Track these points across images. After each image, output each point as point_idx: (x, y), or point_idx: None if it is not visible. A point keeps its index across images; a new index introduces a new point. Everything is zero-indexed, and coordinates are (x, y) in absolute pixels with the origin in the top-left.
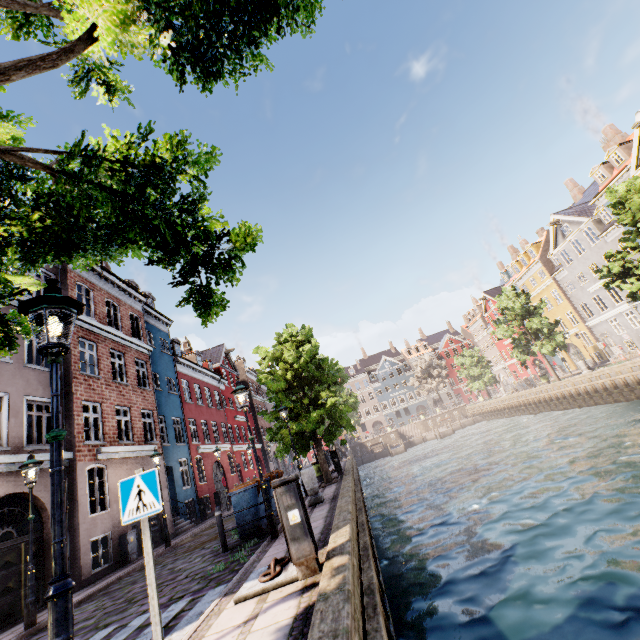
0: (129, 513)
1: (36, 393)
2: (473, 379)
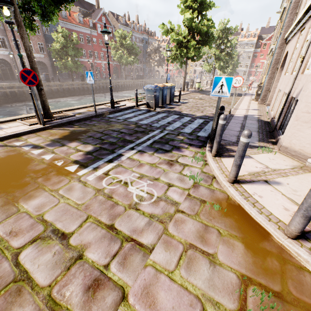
0: None
1: None
2: None
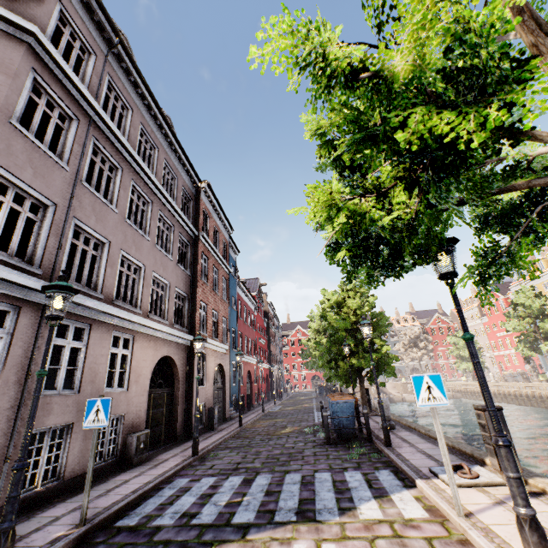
0: (422, 400)
1: (180, 287)
2: (462, 359)
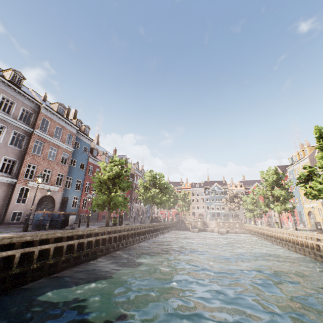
0: None
1: (9, 156)
2: (249, 211)
